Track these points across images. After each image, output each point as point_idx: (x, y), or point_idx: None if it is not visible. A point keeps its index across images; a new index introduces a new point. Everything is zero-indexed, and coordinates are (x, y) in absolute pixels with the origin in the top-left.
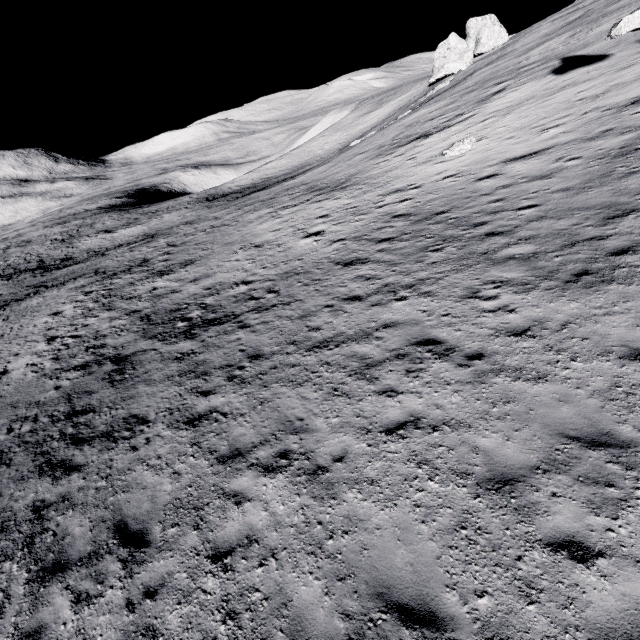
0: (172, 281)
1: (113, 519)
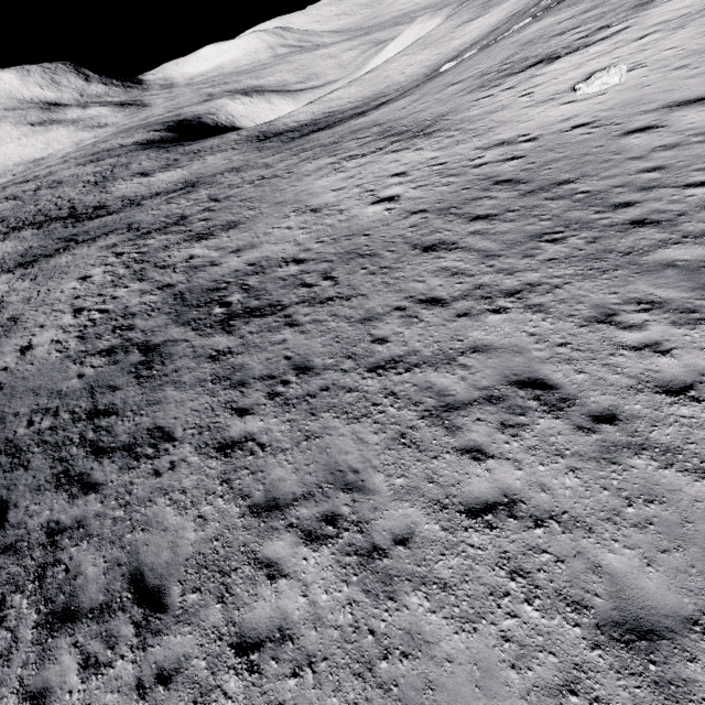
0: (211, 249)
1: (129, 565)
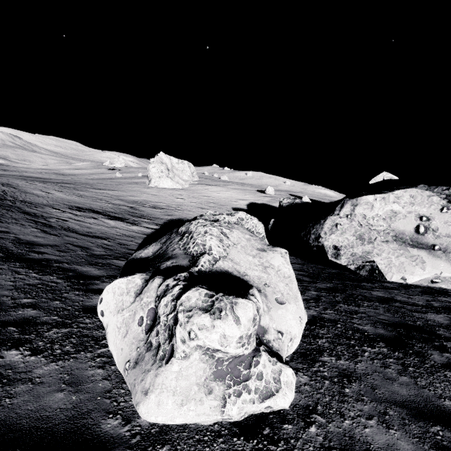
0: None
1: None
